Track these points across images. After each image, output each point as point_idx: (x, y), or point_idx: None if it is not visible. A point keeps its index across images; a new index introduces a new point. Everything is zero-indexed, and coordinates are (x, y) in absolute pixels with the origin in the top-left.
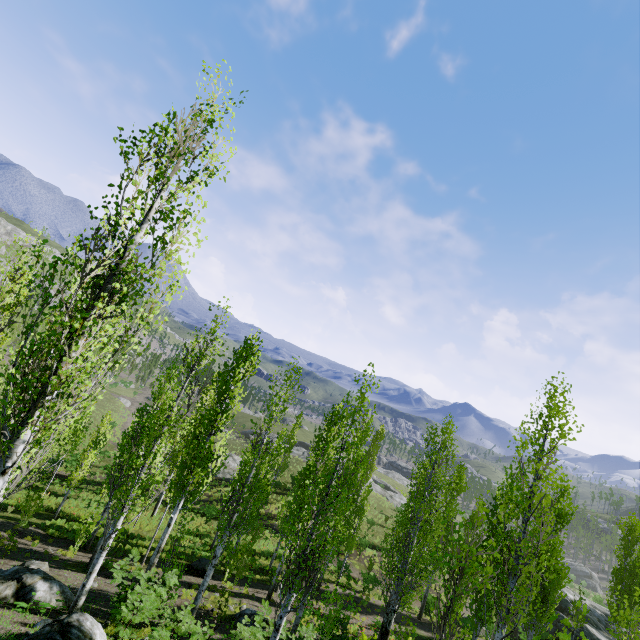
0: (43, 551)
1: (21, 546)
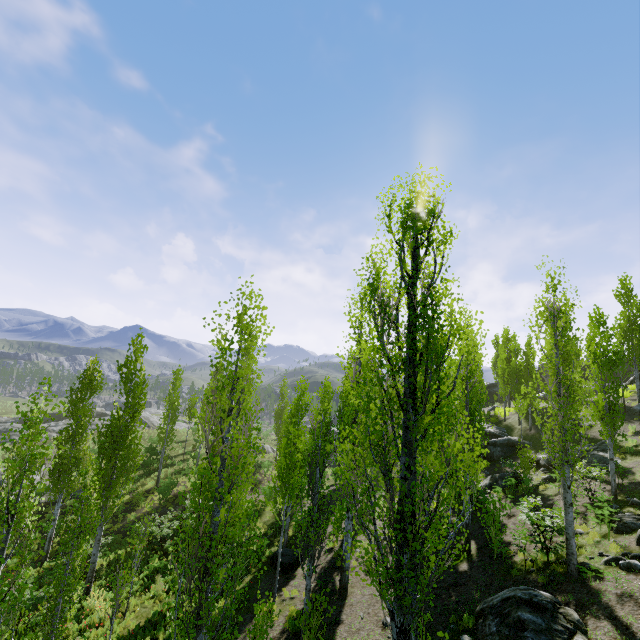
0: None
1: None
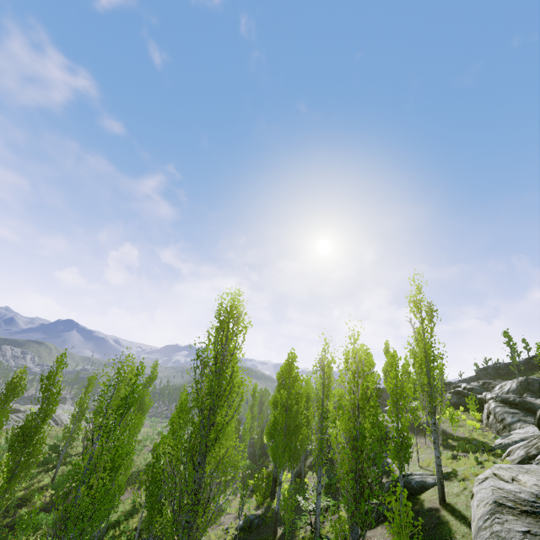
0: None
1: None
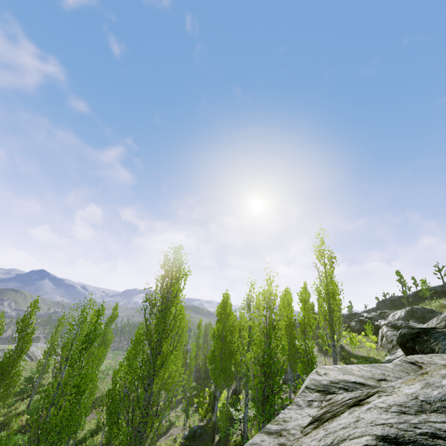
0: None
1: None
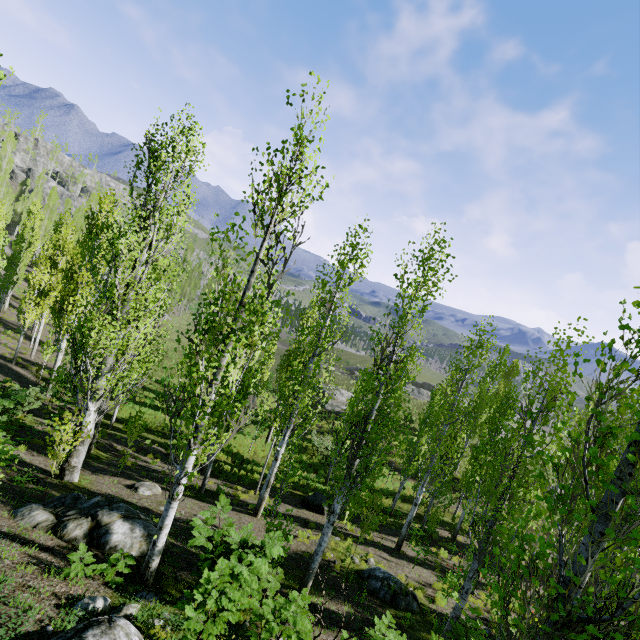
0: (161, 470)
1: (142, 464)
